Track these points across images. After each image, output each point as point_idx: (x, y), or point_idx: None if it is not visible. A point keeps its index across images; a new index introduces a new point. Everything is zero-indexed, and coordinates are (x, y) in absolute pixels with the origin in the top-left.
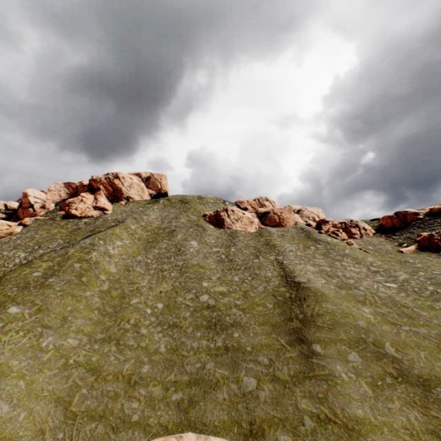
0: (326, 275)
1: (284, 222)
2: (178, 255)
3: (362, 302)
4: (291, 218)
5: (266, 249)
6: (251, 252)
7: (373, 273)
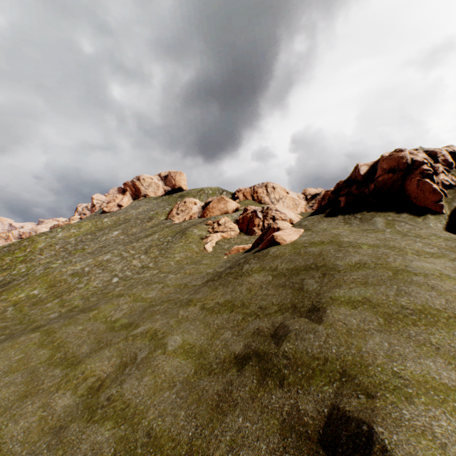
0: (98, 264)
1: (207, 212)
2: (90, 241)
3: (50, 287)
4: (217, 207)
5: (135, 239)
6: (126, 241)
7: (138, 269)
